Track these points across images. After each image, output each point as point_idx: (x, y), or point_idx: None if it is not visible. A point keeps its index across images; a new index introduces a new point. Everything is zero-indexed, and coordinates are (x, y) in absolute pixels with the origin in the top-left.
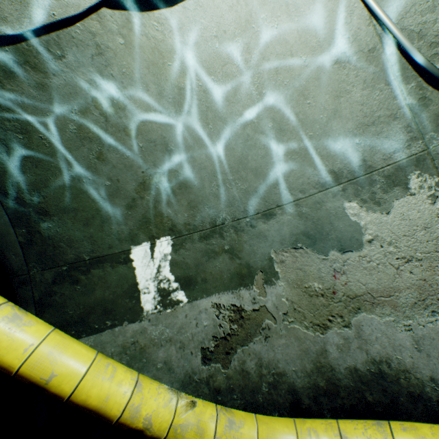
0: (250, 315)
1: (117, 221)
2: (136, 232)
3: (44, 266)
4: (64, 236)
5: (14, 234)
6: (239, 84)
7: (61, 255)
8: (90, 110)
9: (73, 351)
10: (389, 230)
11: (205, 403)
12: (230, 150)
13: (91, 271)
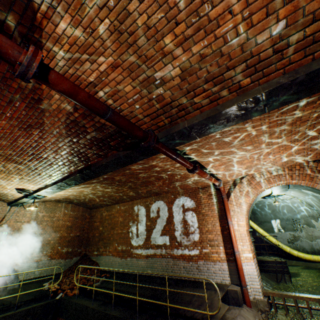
0: (297, 236)
1: (268, 215)
2: (271, 217)
3: (256, 221)
4: (259, 217)
5: (252, 216)
6: (287, 201)
7: (259, 220)
8: (264, 202)
9: (266, 233)
10: (319, 226)
11: (287, 246)
12: (288, 207)
13: (264, 223)
